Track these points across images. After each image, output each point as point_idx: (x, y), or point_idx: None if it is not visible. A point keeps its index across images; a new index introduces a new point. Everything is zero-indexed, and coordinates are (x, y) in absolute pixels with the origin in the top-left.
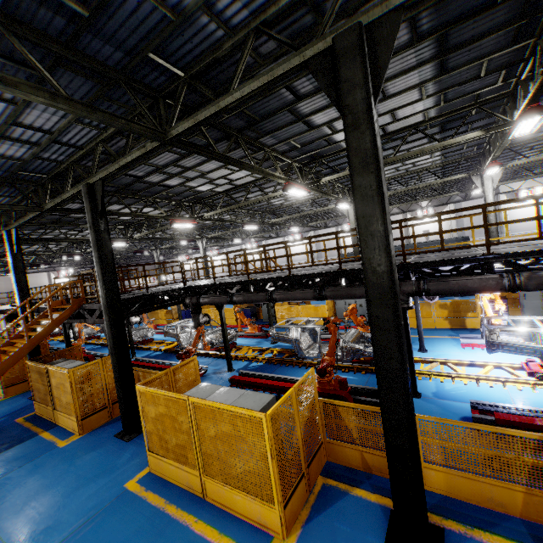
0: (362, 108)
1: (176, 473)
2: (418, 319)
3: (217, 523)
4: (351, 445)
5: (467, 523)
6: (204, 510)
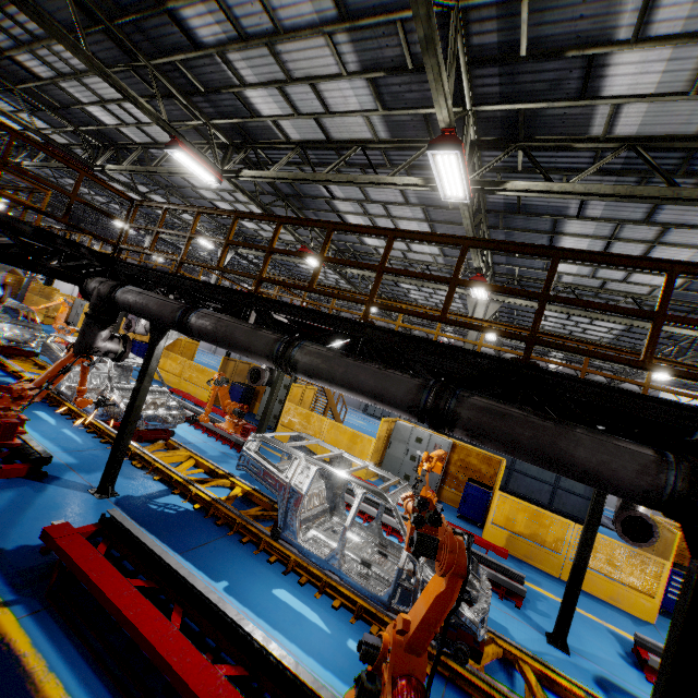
0: None
1: None
2: (581, 567)
3: None
4: None
5: None
6: None
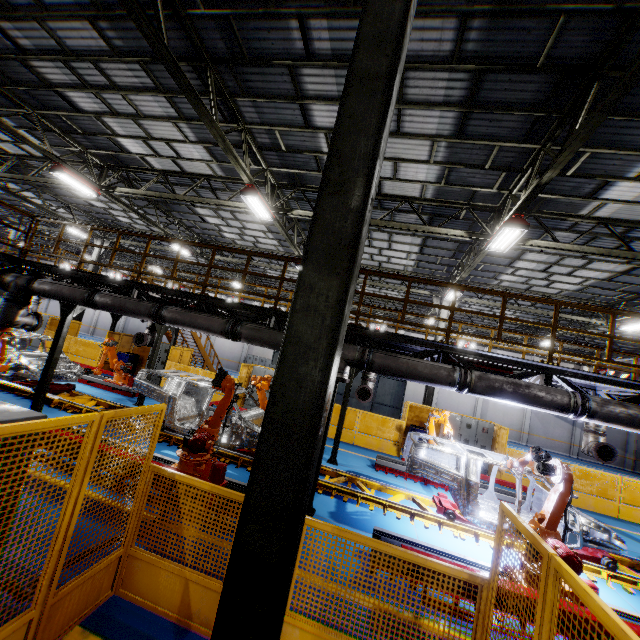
0: None
1: None
2: (341, 420)
3: None
4: (175, 564)
5: None
6: None
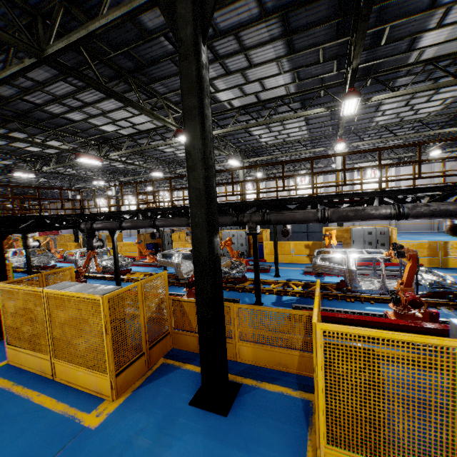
0: (191, 42)
1: (31, 360)
2: (275, 252)
3: (58, 395)
4: (191, 332)
5: (259, 380)
6: (49, 387)
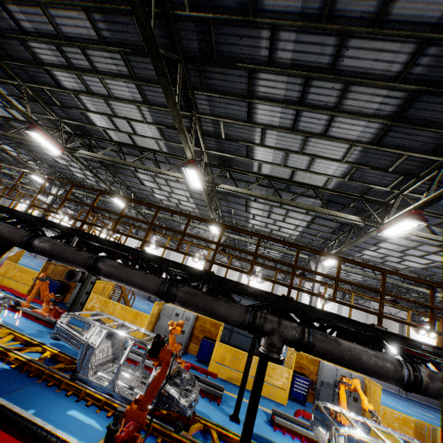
0: None
1: None
2: (246, 374)
3: None
4: None
5: None
6: None
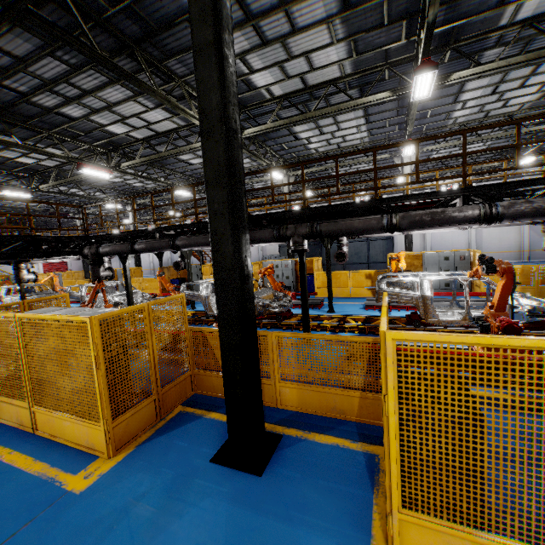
0: None
1: (7, 410)
2: (329, 281)
3: (37, 453)
4: (218, 373)
5: (306, 430)
6: (28, 443)
